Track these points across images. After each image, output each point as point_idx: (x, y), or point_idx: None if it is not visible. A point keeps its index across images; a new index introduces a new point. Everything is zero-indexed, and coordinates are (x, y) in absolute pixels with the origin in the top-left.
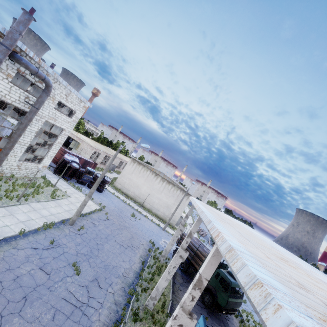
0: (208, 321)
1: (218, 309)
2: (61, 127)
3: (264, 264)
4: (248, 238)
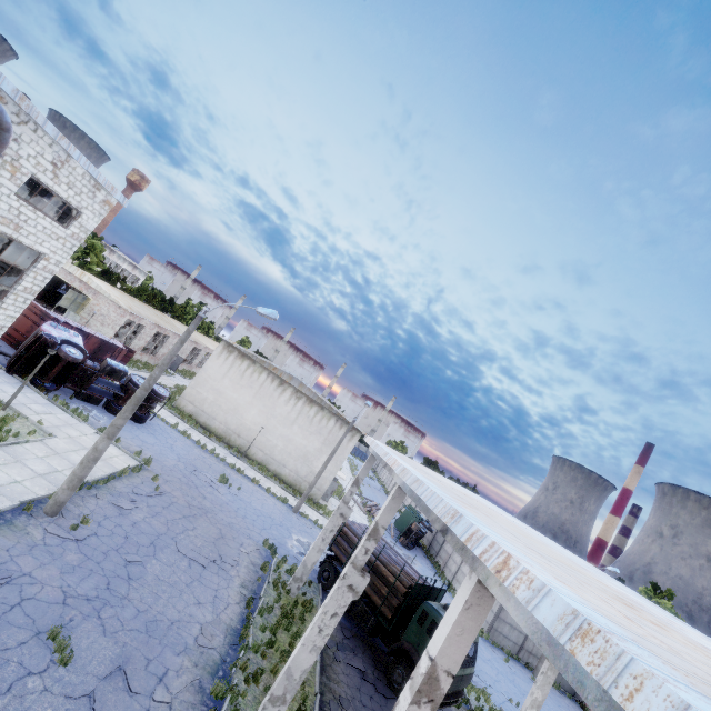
0: None
1: None
2: (34, 250)
3: (673, 665)
4: (537, 549)
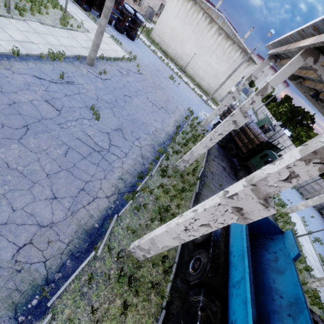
0: None
1: None
2: None
3: None
4: None
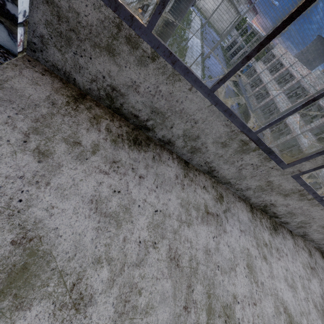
0: None
1: None
2: None
3: None
4: None
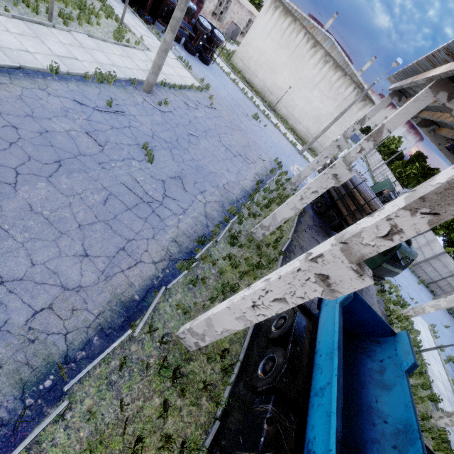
0: None
1: None
2: None
3: None
4: None
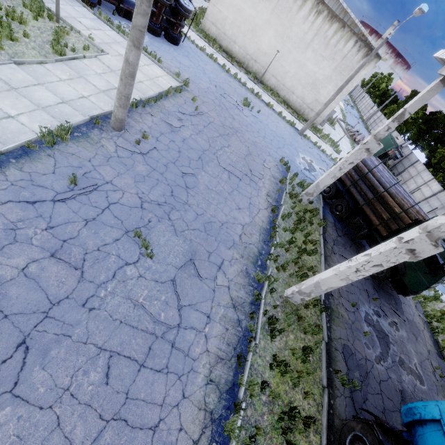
0: (375, 301)
1: (398, 290)
2: None
3: None
4: None
